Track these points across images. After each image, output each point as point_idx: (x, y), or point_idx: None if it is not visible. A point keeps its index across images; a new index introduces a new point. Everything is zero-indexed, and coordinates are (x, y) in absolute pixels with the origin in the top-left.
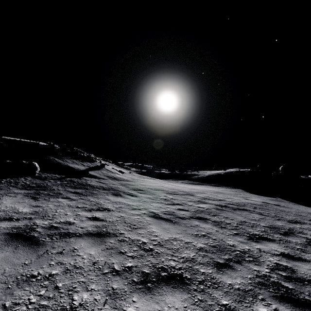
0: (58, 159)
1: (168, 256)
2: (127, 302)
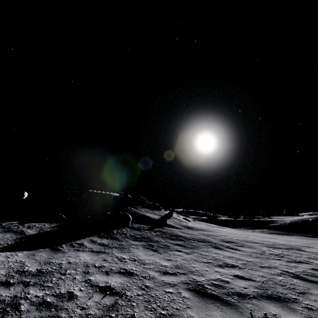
0: (134, 209)
1: None
2: None
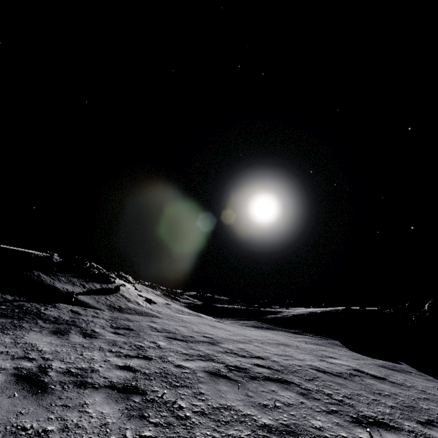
0: (46, 276)
1: None
2: None
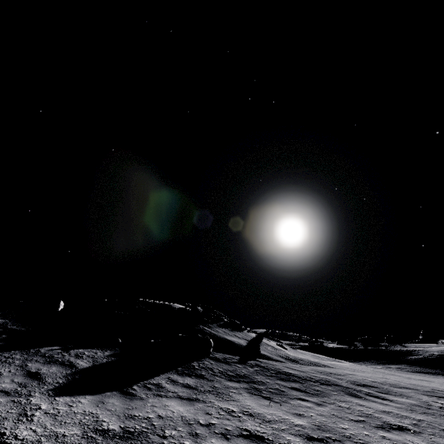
0: (208, 328)
1: None
2: None
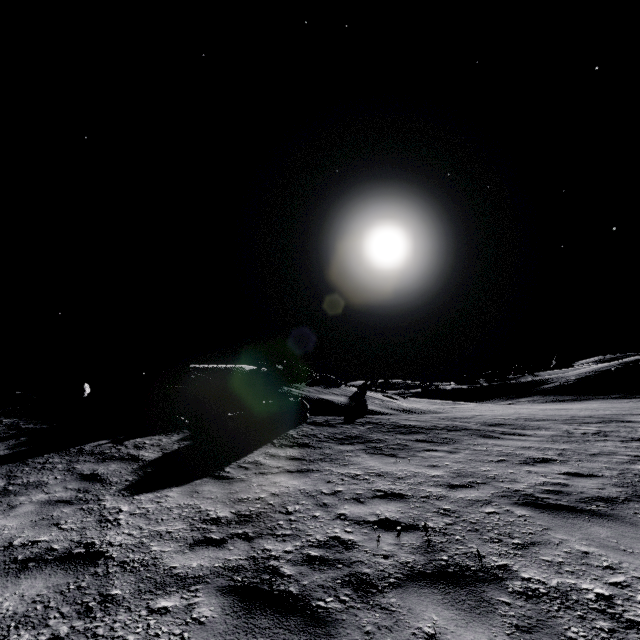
0: (296, 390)
1: None
2: None
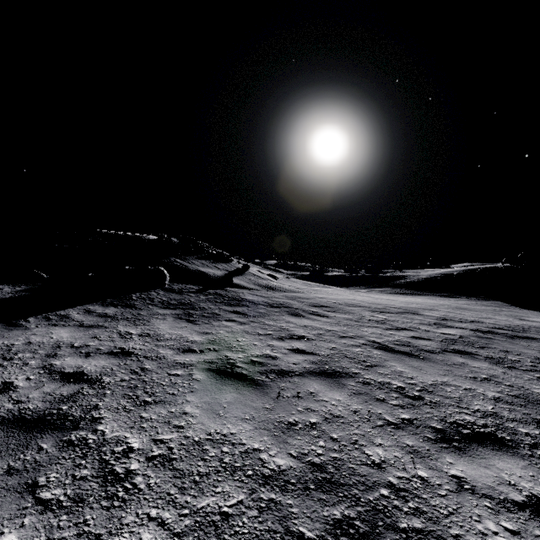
0: (182, 261)
1: (454, 408)
2: (442, 463)
